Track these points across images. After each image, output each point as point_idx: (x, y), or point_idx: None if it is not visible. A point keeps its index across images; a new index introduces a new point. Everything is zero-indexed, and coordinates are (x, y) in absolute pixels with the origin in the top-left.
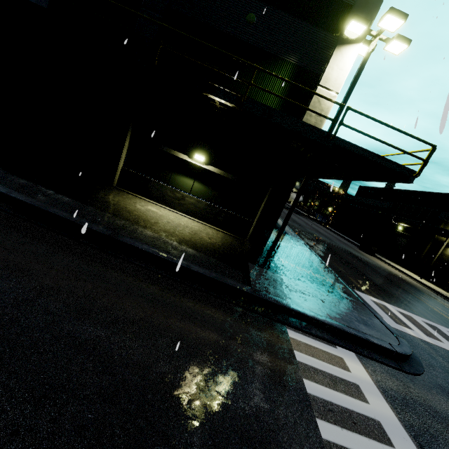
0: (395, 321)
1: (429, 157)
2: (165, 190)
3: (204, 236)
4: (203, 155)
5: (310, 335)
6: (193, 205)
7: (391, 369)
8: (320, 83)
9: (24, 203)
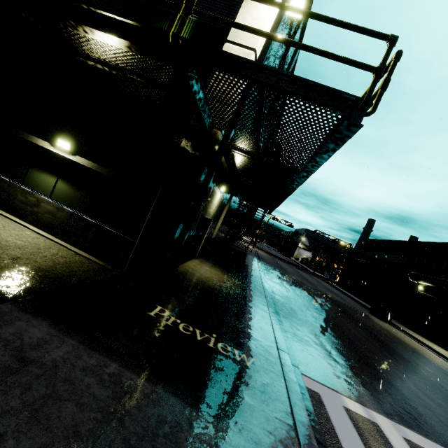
0: None
1: (385, 62)
2: (14, 191)
3: (9, 253)
4: (71, 141)
5: None
6: (51, 215)
7: None
8: (229, 37)
9: None
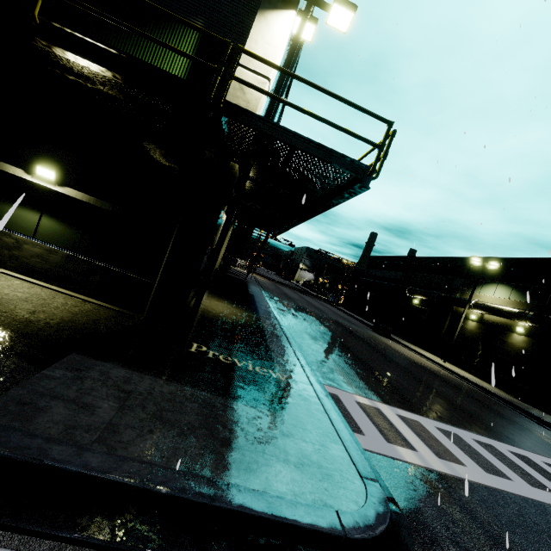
0: (386, 438)
1: (385, 141)
2: None
3: (22, 308)
4: (54, 169)
5: (82, 549)
6: (40, 259)
7: None
8: (241, 61)
9: None
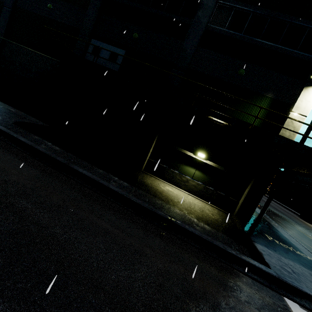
0: None
1: None
2: (175, 175)
3: (208, 212)
4: (204, 153)
5: None
6: (194, 187)
7: None
8: (292, 110)
9: (117, 192)
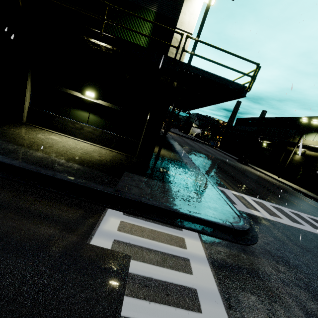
0: (247, 207)
1: (255, 74)
2: (66, 122)
3: (95, 155)
4: (93, 92)
5: (160, 222)
6: (91, 133)
7: (228, 242)
8: (177, 26)
9: None
